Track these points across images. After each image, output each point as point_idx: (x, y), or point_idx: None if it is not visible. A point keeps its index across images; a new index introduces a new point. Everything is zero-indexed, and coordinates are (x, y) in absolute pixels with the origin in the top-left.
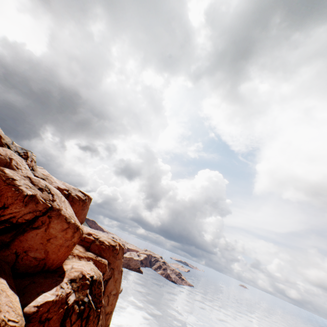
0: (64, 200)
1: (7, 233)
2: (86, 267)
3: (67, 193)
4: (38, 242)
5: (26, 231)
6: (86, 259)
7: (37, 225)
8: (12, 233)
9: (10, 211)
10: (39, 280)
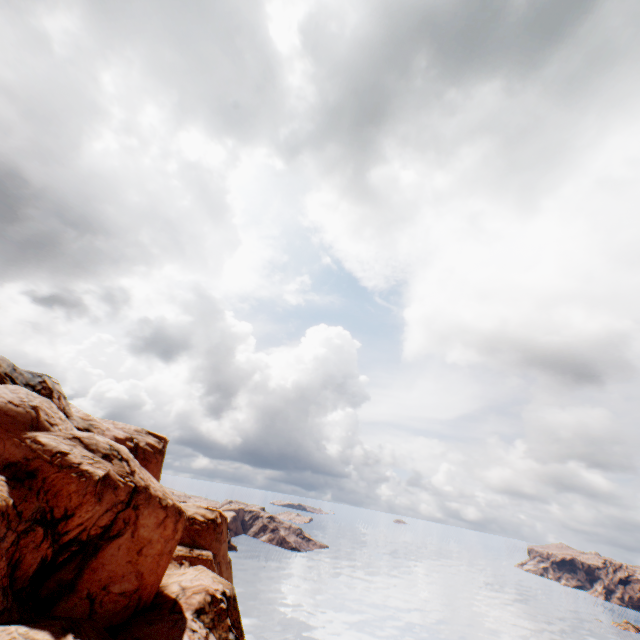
0: (138, 462)
1: (68, 563)
2: (205, 579)
3: (133, 446)
4: (123, 563)
5: (100, 548)
6: (176, 562)
7: (117, 529)
8: (76, 560)
9: (79, 520)
10: (144, 633)
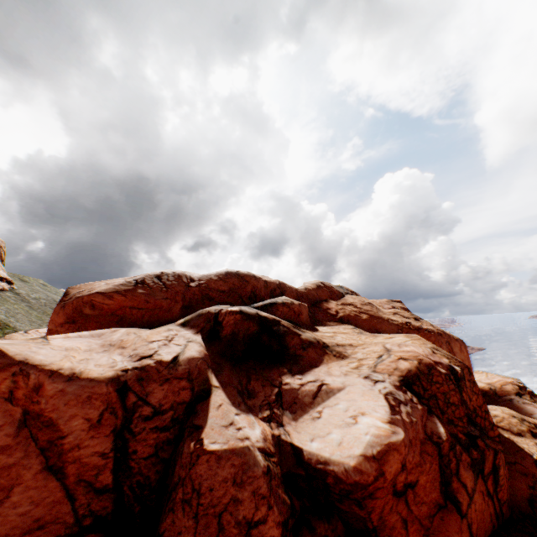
0: None
1: None
2: (495, 377)
3: None
4: None
5: None
6: None
7: None
8: None
9: None
10: None
